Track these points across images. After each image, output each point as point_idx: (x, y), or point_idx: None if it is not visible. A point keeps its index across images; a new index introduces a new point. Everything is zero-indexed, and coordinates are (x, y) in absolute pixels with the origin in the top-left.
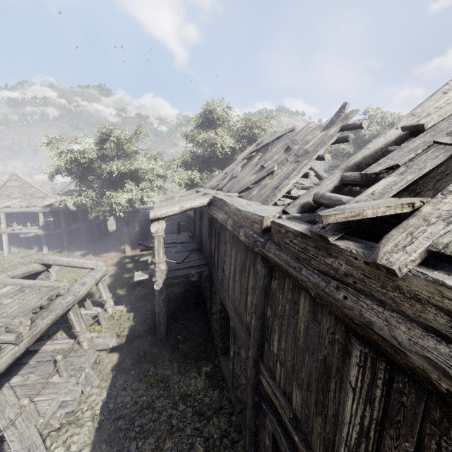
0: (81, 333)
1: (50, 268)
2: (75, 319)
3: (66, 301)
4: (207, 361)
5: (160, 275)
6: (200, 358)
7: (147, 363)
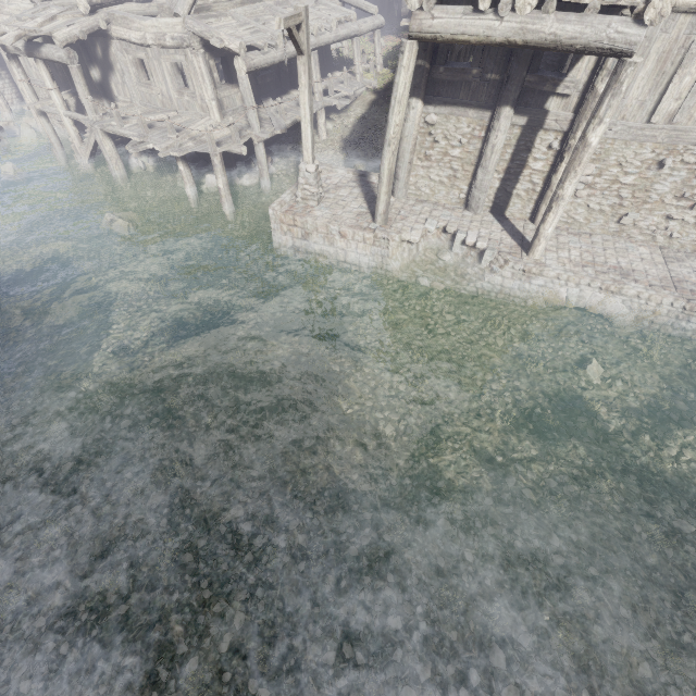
0: (357, 65)
1: None
2: (356, 50)
3: (353, 27)
4: None
5: None
6: None
7: None
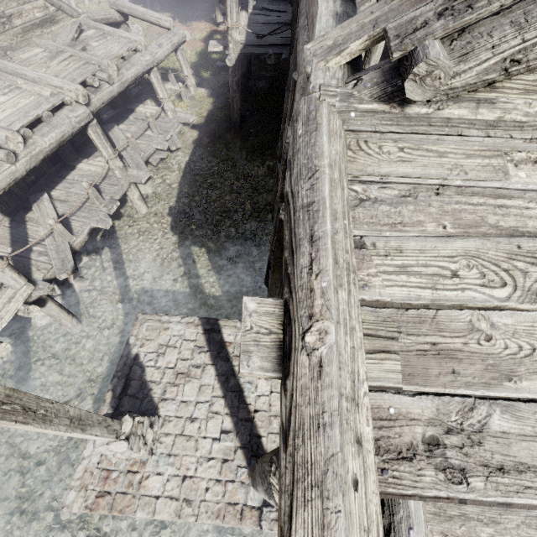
0: (164, 101)
1: (135, 31)
2: (157, 84)
3: (144, 59)
4: (272, 158)
5: (233, 47)
6: (266, 154)
7: (221, 145)
